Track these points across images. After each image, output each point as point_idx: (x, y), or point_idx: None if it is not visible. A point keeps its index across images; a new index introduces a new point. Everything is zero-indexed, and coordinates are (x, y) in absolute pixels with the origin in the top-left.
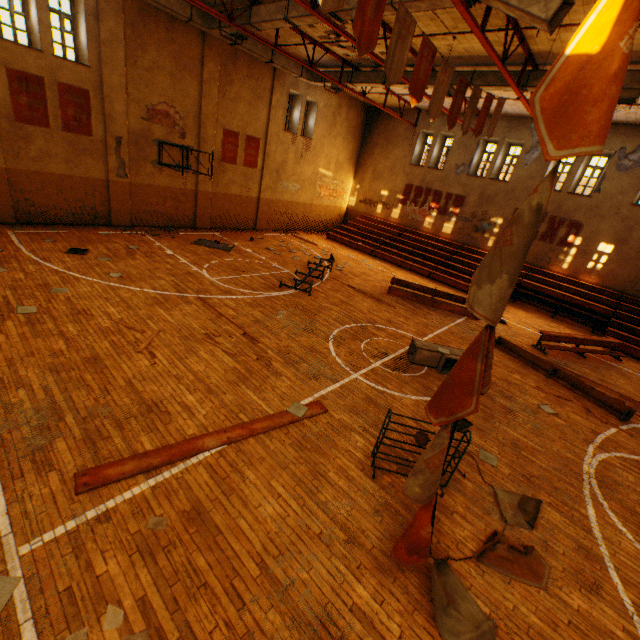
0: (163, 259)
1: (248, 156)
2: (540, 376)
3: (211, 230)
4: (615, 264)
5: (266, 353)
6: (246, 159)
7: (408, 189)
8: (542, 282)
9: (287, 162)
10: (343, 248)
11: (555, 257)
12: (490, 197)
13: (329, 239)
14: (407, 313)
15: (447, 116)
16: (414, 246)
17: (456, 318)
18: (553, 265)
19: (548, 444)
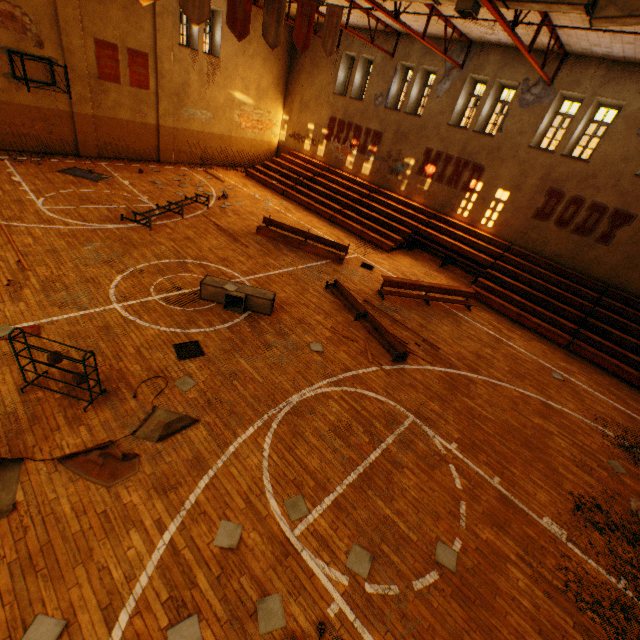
0: (0, 185)
1: (135, 74)
2: (349, 318)
3: (100, 159)
4: (509, 213)
5: (28, 280)
6: (133, 78)
7: (332, 123)
8: (440, 230)
9: (190, 84)
10: (256, 187)
11: (458, 204)
12: (404, 134)
13: (248, 177)
14: (258, 253)
15: (227, 22)
16: (329, 187)
17: (315, 261)
18: (456, 212)
19: (276, 376)
